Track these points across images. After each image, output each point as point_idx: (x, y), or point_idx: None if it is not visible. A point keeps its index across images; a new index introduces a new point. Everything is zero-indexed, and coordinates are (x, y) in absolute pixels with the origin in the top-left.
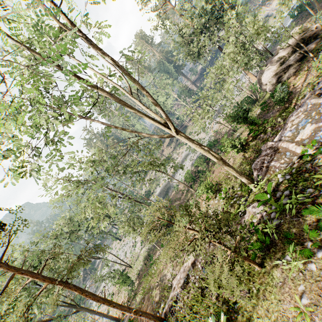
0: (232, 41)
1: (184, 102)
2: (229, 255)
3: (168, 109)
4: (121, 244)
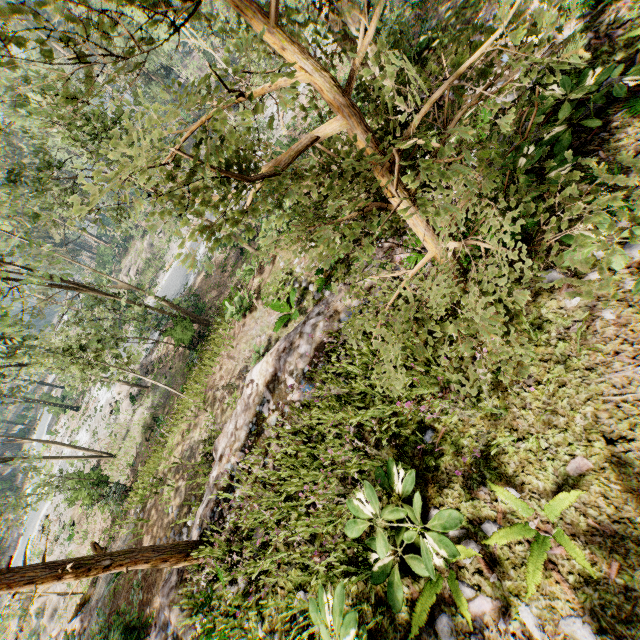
0: None
1: (207, 45)
2: (451, 245)
3: (163, 61)
4: (79, 418)
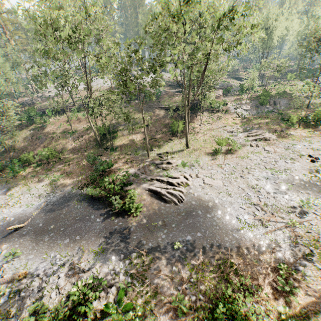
0: None
1: None
2: None
3: None
4: None
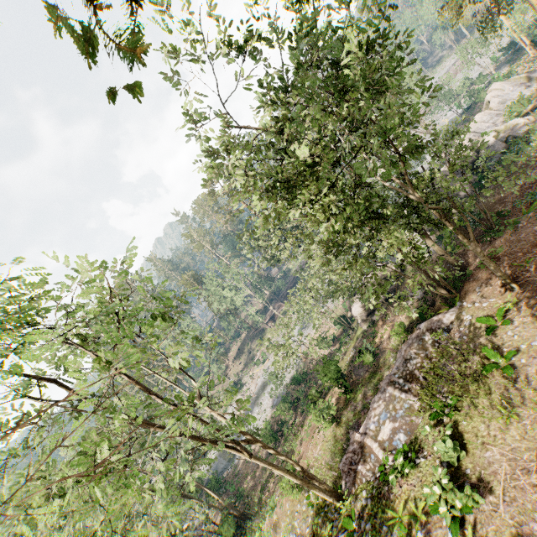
0: (315, 263)
1: (261, 299)
2: None
3: (237, 306)
4: None
